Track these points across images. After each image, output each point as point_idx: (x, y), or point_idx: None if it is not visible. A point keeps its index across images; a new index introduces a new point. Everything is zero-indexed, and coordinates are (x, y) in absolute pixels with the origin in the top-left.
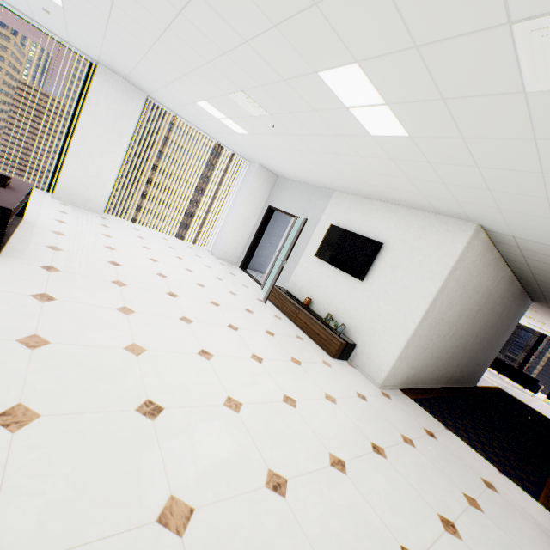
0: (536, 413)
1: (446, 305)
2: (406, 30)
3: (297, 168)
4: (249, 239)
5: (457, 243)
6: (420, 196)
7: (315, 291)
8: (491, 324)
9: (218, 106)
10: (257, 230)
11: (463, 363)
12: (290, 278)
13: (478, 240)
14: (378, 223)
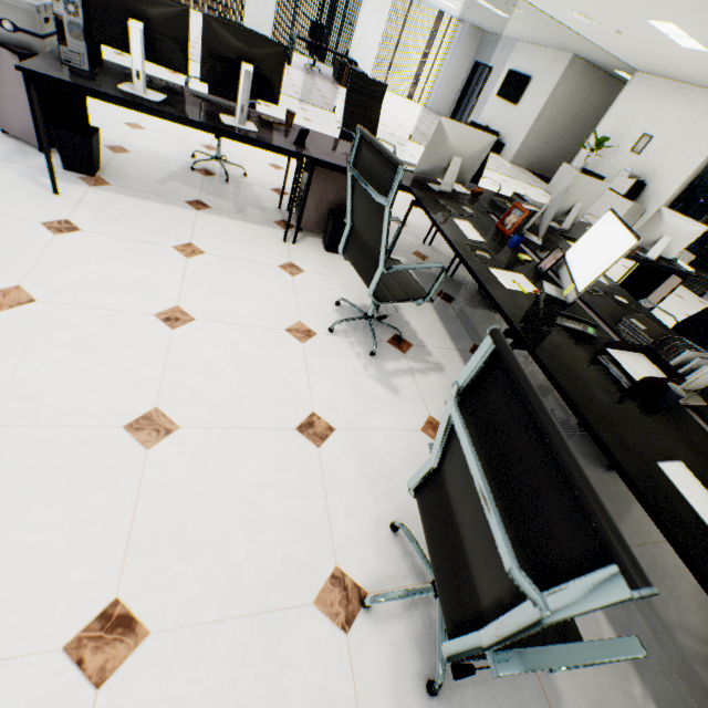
0: None
1: (557, 112)
2: None
3: (491, 27)
4: (458, 94)
5: (561, 69)
6: (543, 41)
7: (492, 121)
8: None
9: None
10: (464, 85)
11: None
12: (479, 117)
13: (576, 65)
14: (533, 64)
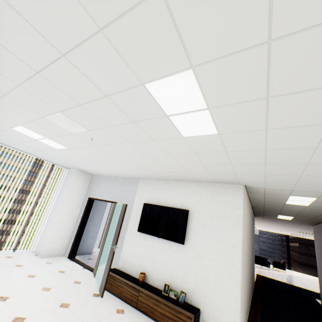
0: (284, 284)
1: (245, 244)
2: (268, 19)
3: (110, 167)
4: (75, 228)
5: (238, 199)
6: (208, 174)
7: (146, 263)
8: (252, 239)
9: (36, 129)
10: (81, 219)
11: (251, 274)
12: (119, 256)
13: (245, 194)
14: (179, 196)
